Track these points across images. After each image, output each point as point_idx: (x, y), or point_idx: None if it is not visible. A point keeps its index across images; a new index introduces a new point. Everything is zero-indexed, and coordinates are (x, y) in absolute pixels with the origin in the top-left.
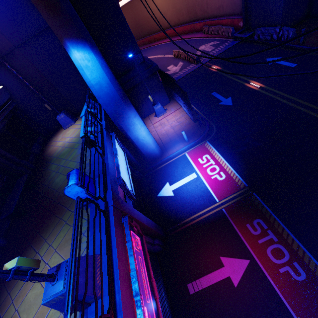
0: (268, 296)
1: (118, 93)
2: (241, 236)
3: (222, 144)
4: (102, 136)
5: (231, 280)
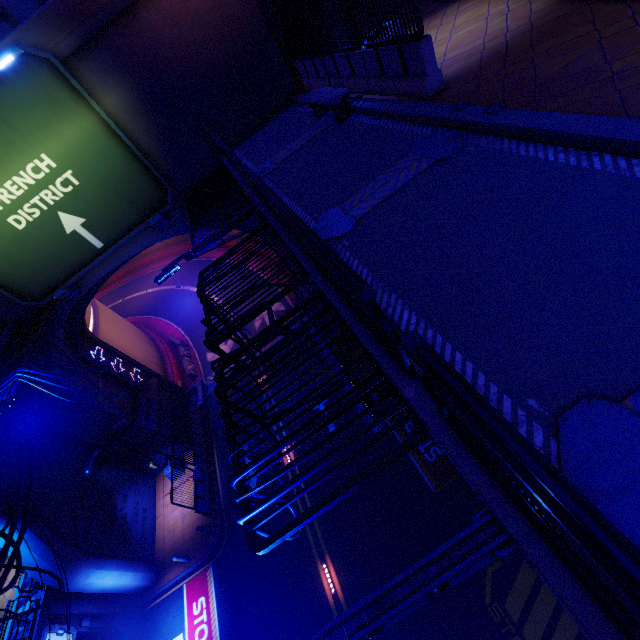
0: None
1: (53, 566)
2: None
3: (223, 581)
4: (30, 639)
5: None
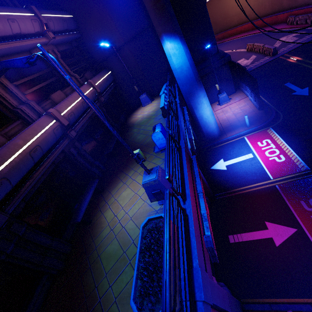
0: (311, 260)
1: (194, 75)
2: (292, 209)
3: (288, 131)
4: (176, 108)
5: (273, 241)
